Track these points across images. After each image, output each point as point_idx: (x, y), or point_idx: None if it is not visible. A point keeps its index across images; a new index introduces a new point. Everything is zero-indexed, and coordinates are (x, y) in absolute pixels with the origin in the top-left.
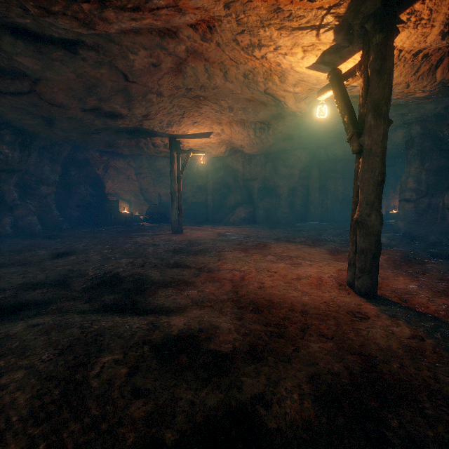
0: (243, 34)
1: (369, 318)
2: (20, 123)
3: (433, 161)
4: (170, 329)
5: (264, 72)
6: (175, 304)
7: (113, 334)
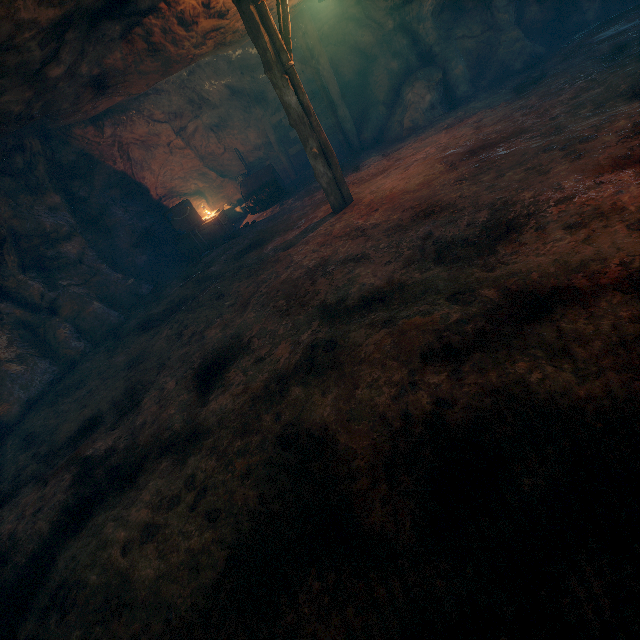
0: None
1: None
2: None
3: None
4: None
5: None
6: None
7: None
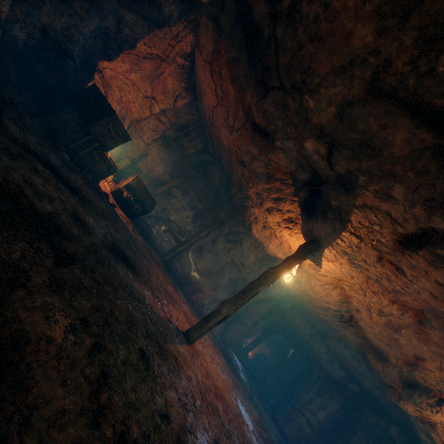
0: None
1: None
2: None
3: (342, 416)
4: None
5: None
6: None
7: None
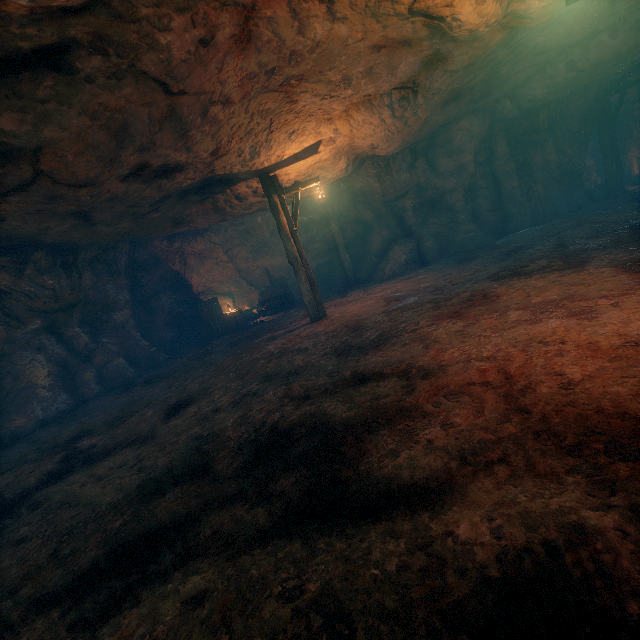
0: None
1: None
2: (48, 235)
3: None
4: (473, 559)
5: None
6: (421, 473)
7: (361, 606)
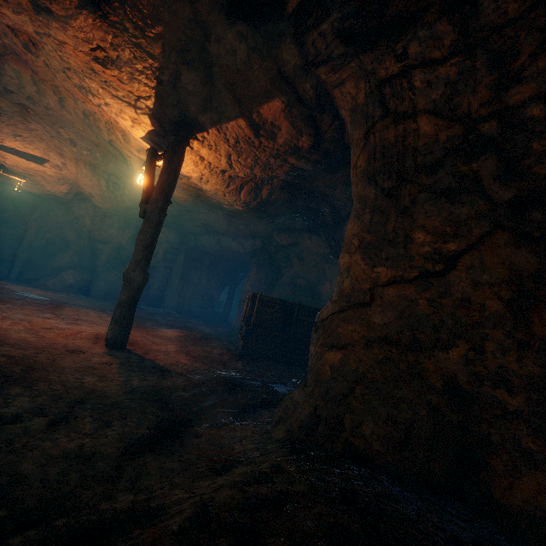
0: (70, 71)
1: (84, 354)
2: None
3: (265, 272)
4: None
5: (107, 122)
6: None
7: None
